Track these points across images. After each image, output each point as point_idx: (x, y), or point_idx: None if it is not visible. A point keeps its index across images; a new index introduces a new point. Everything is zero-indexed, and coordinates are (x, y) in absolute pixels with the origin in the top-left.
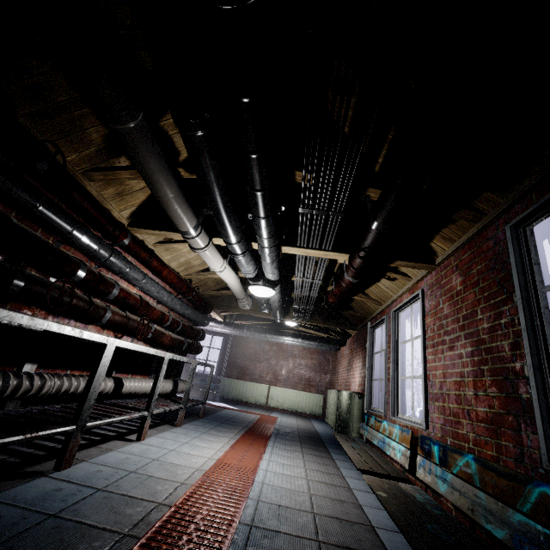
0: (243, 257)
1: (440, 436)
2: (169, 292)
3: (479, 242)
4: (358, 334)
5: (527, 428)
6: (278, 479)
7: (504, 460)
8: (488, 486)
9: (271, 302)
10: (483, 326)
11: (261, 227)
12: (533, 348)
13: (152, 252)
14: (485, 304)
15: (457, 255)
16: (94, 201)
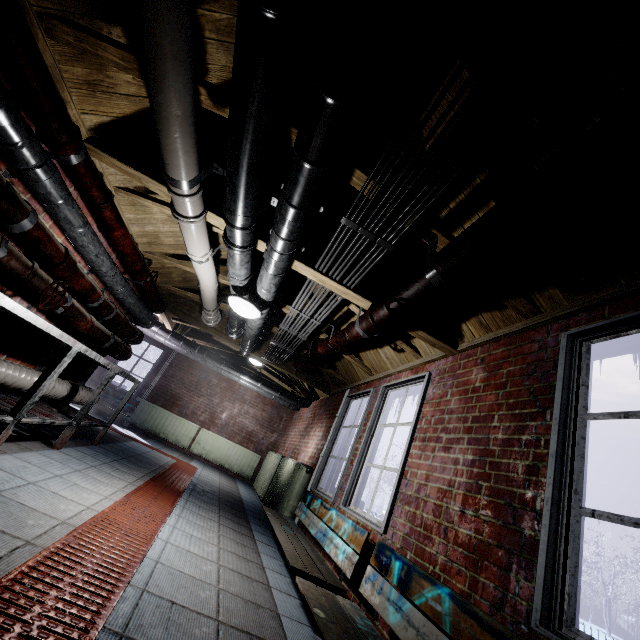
0: (242, 252)
1: (399, 547)
2: (114, 263)
3: (520, 341)
4: (330, 399)
5: (519, 571)
6: (180, 557)
7: (476, 600)
8: (462, 637)
9: (248, 328)
10: (496, 436)
11: (286, 219)
12: (557, 480)
13: (110, 195)
14: (508, 412)
15: (487, 347)
16: (42, 66)
